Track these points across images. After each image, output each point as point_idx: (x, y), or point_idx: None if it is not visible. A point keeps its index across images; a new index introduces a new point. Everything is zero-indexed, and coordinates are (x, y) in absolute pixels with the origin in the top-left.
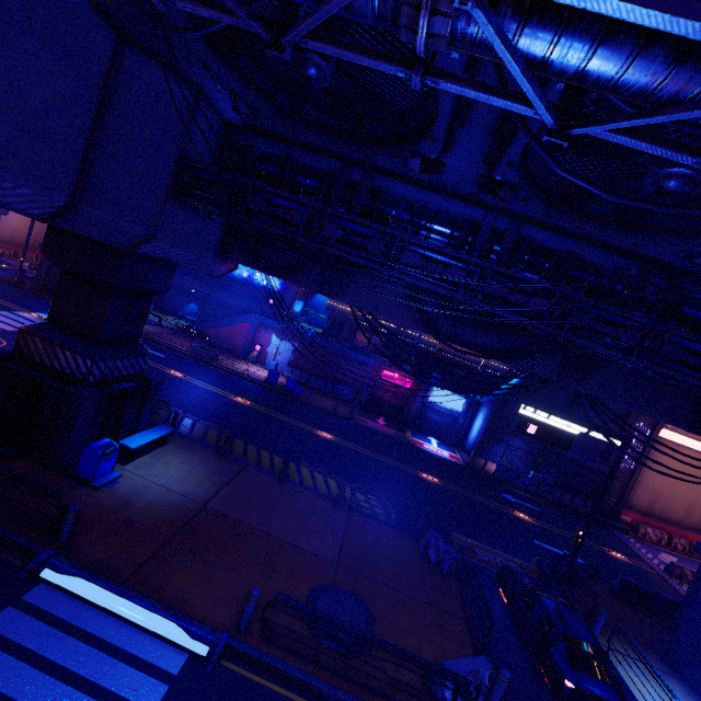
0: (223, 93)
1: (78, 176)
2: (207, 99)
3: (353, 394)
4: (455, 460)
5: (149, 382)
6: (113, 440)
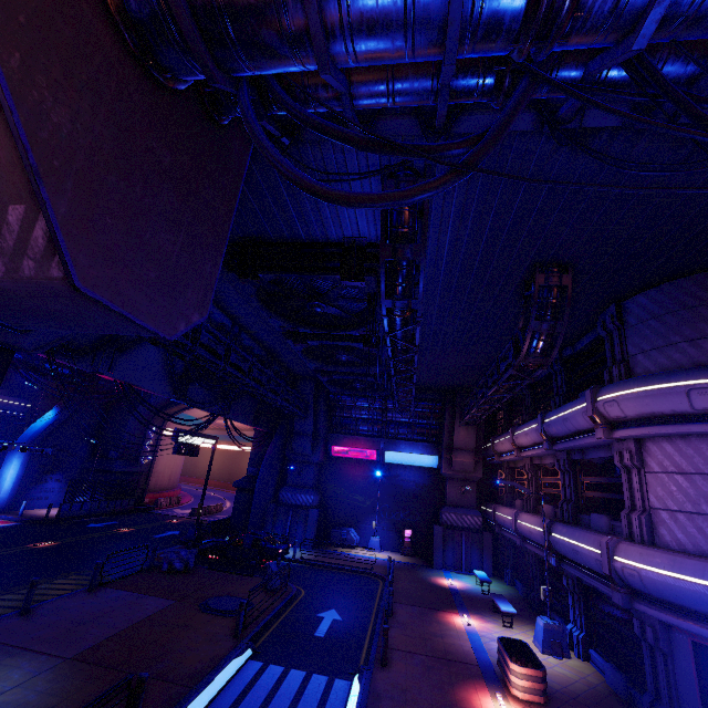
0: None
1: None
2: None
3: None
4: (10, 524)
5: None
6: None
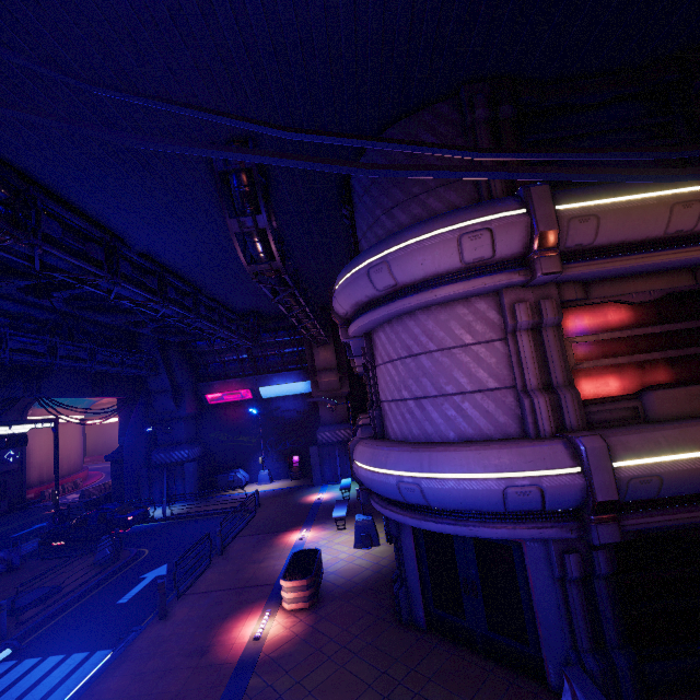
0: None
1: None
2: None
3: None
4: None
5: None
6: None
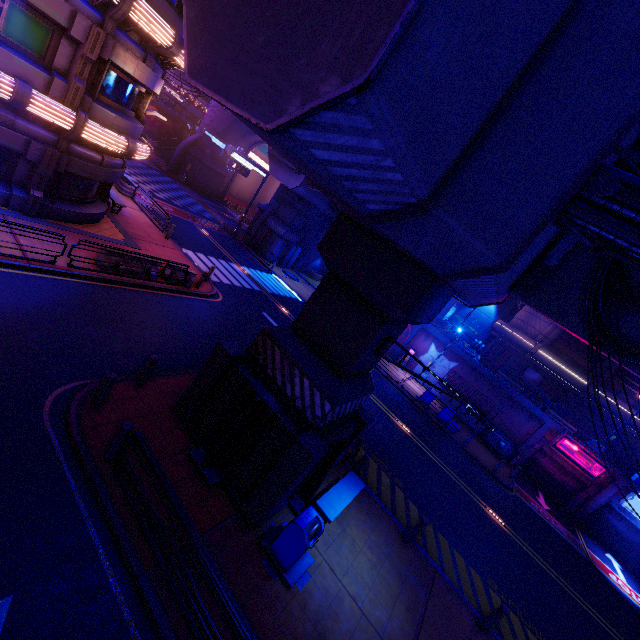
0: None
1: (456, 159)
2: None
3: (511, 450)
4: None
5: (361, 424)
6: (319, 515)
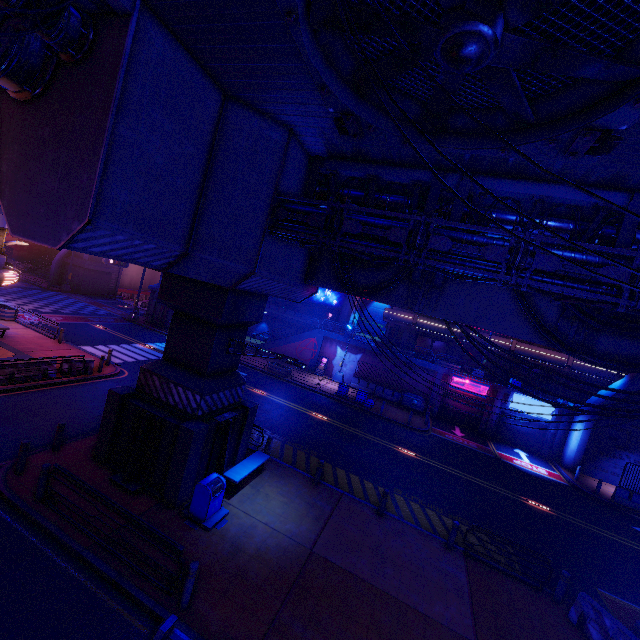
0: (314, 127)
1: (191, 226)
2: (296, 137)
3: (423, 404)
4: (556, 479)
5: (246, 410)
6: (220, 475)
